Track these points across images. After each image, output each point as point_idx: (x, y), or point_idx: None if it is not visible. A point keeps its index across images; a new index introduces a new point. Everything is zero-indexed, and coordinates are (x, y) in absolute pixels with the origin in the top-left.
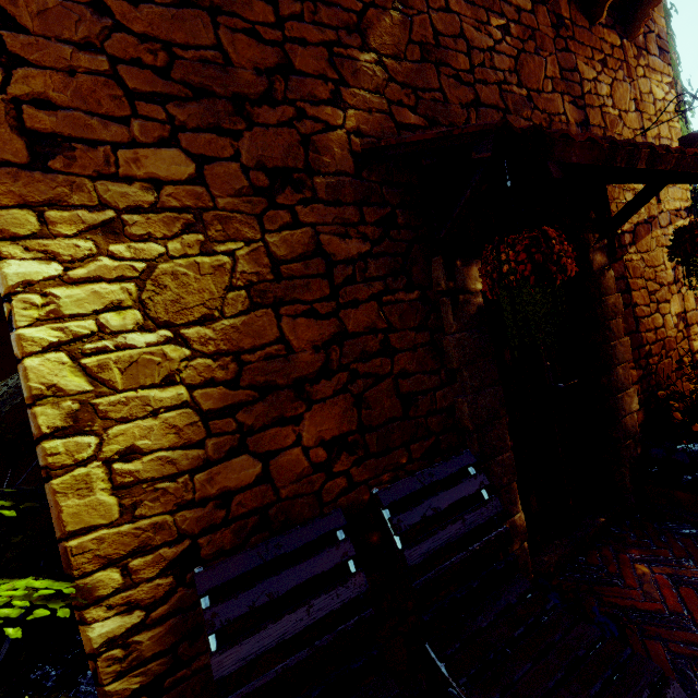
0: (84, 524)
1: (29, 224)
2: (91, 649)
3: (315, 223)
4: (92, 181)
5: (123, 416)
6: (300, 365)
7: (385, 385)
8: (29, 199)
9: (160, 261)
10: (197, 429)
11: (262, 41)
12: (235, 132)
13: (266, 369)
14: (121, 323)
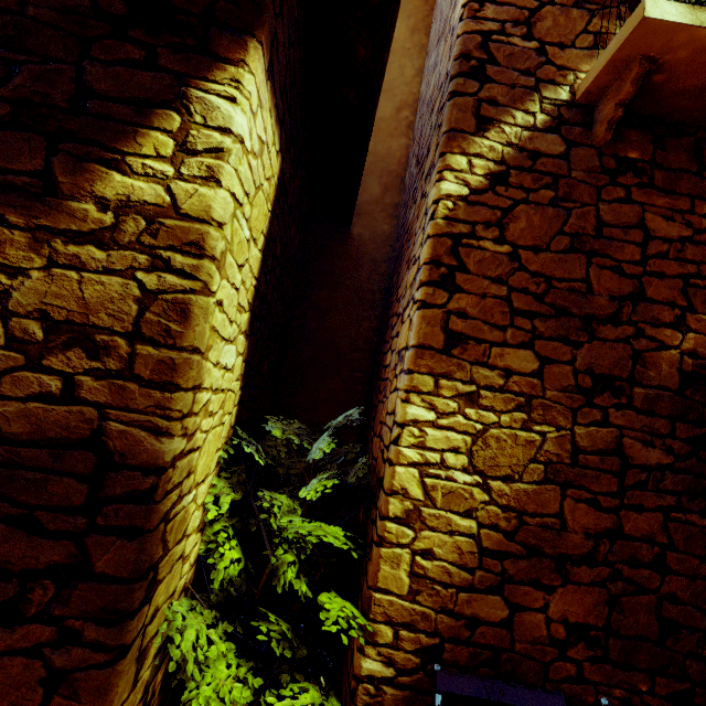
0: (387, 586)
1: (429, 385)
2: (358, 673)
3: (622, 425)
4: (470, 365)
5: (433, 525)
6: (568, 544)
7: (646, 599)
8: (434, 370)
9: (492, 426)
10: (473, 558)
11: (622, 275)
12: (577, 342)
13: (539, 534)
14: (454, 462)
